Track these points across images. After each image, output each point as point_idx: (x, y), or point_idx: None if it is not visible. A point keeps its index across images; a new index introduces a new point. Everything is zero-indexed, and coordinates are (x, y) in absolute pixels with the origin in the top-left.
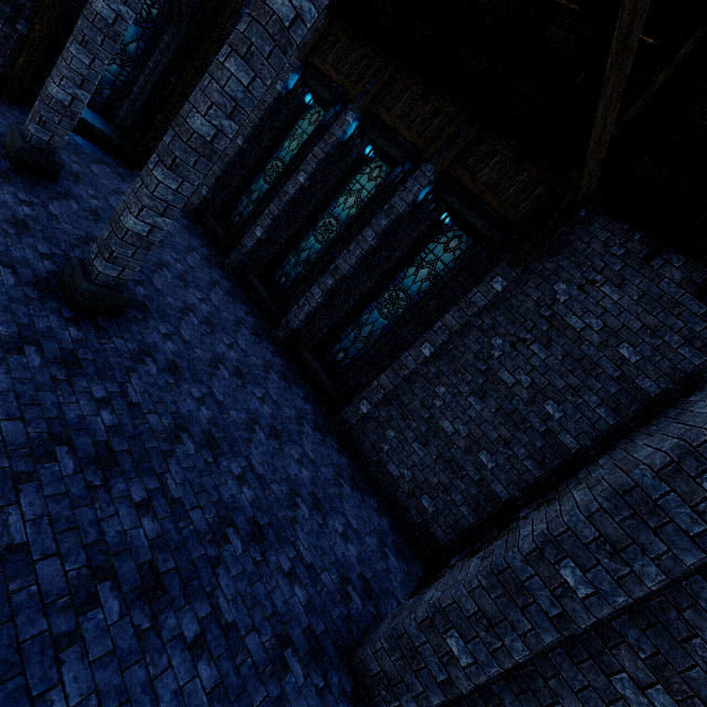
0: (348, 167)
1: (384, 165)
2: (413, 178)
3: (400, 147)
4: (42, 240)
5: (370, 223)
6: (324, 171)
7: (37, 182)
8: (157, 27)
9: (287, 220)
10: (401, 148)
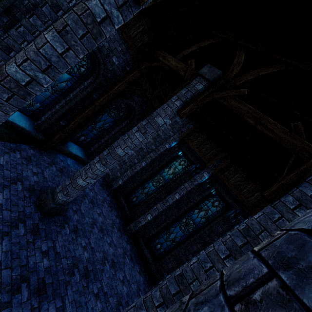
0: (202, 197)
1: (221, 201)
2: (244, 222)
3: (232, 197)
4: (51, 296)
5: (218, 239)
6: (188, 194)
7: (51, 221)
8: (120, 118)
9: (165, 213)
10: (233, 198)
